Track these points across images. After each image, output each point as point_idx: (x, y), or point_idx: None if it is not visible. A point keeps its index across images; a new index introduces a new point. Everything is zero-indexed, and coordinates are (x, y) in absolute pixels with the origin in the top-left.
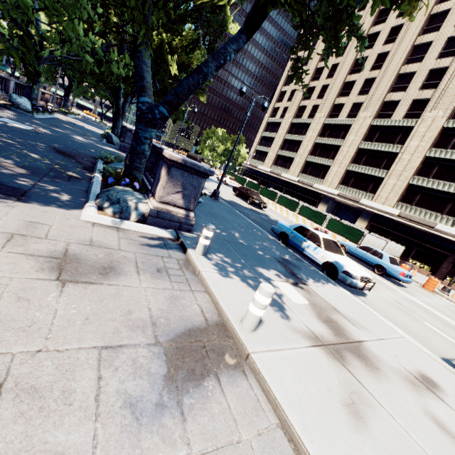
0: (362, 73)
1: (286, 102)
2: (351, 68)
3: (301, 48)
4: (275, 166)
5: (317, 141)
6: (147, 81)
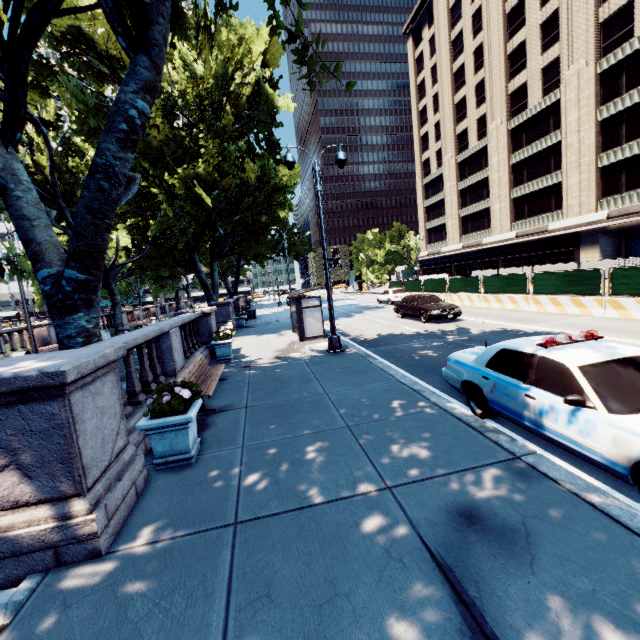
0: (528, 23)
1: (434, 145)
2: (506, 32)
3: (419, 70)
4: (466, 236)
5: (512, 161)
6: (39, 242)
